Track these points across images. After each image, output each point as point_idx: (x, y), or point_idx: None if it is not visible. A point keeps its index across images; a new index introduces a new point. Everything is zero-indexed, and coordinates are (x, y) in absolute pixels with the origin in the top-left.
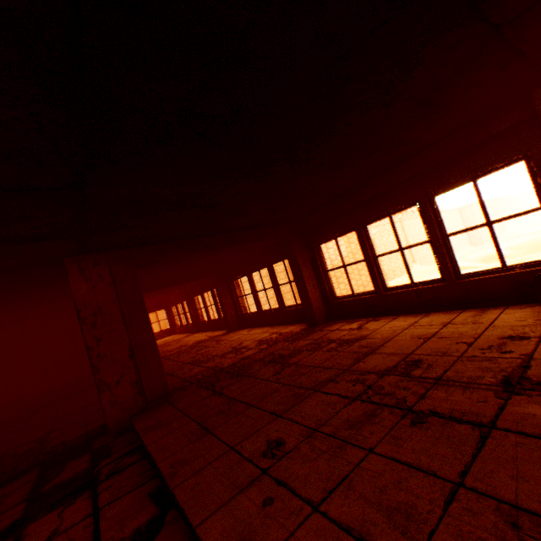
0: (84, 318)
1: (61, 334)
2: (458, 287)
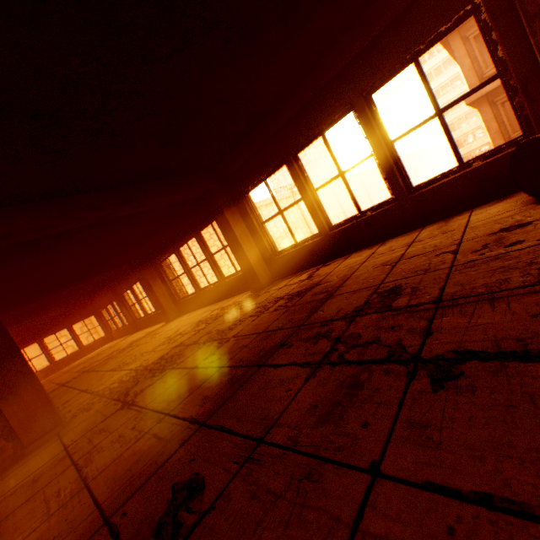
0: None
1: None
2: (413, 203)
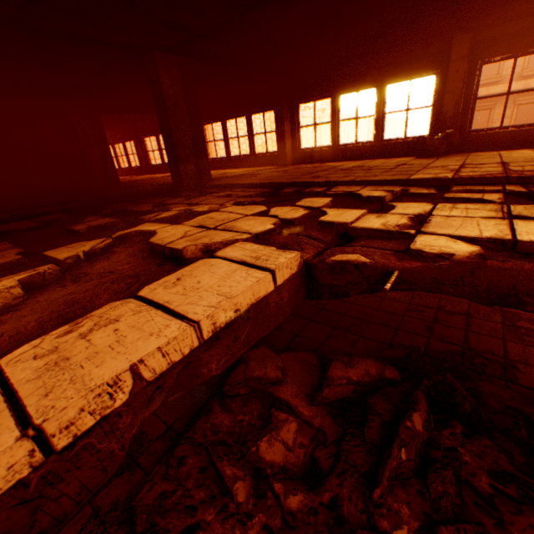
0: (168, 107)
1: (56, 133)
2: (380, 147)
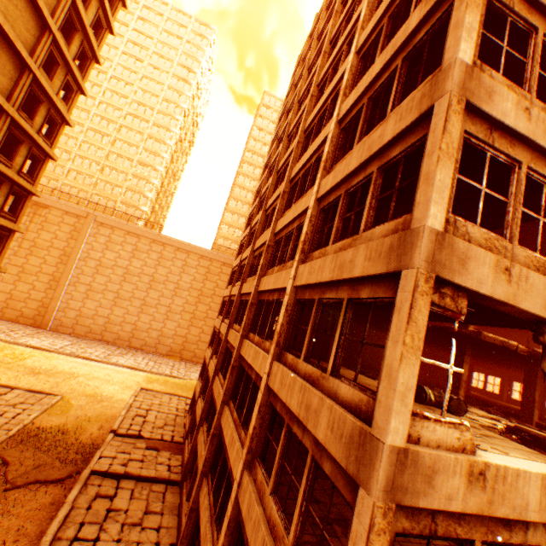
0: None
1: None
2: None
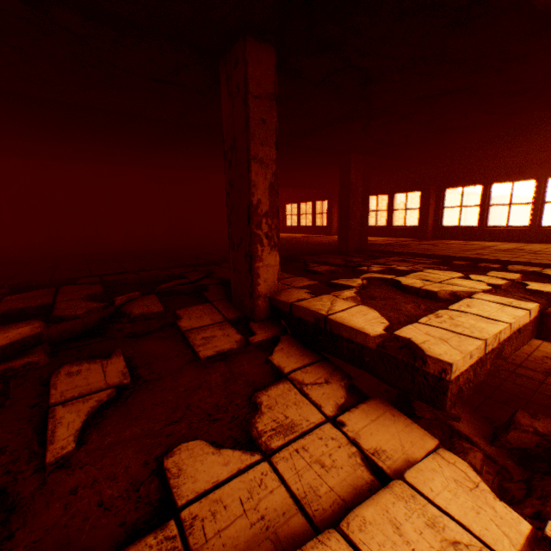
0: (350, 190)
1: None
2: (536, 232)
